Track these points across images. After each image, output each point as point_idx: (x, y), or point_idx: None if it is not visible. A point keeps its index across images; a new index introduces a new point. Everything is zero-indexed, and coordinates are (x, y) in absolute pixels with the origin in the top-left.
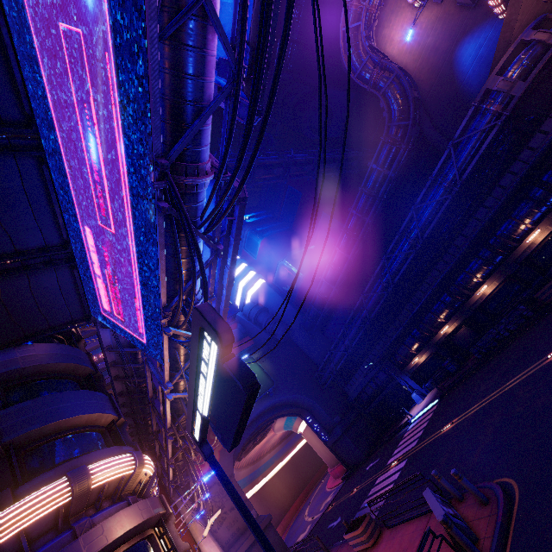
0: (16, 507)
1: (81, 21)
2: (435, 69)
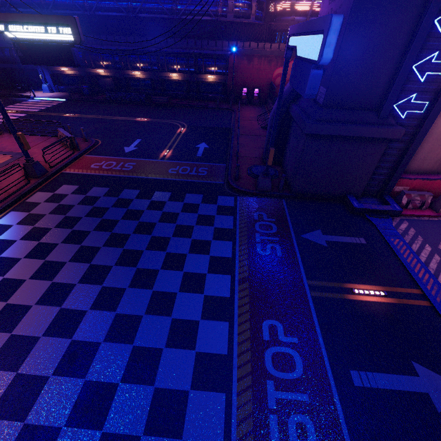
0: None
1: None
2: None
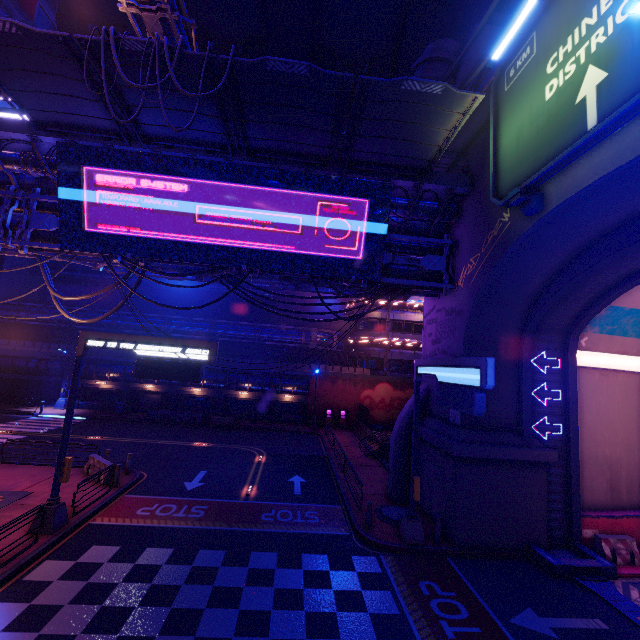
0: None
1: (307, 235)
2: None
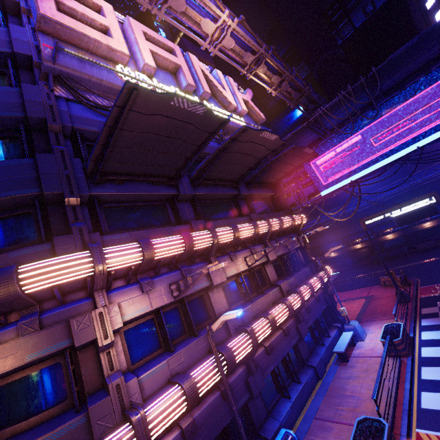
0: (303, 216)
1: None
2: None
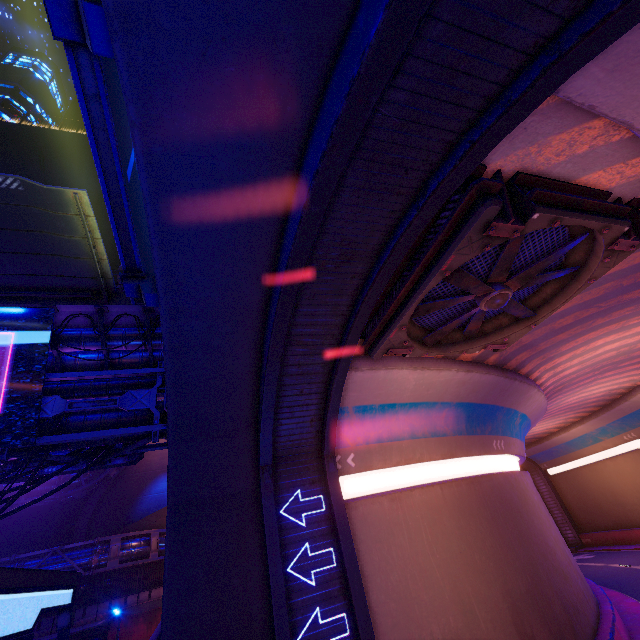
0: None
1: None
2: (150, 466)
